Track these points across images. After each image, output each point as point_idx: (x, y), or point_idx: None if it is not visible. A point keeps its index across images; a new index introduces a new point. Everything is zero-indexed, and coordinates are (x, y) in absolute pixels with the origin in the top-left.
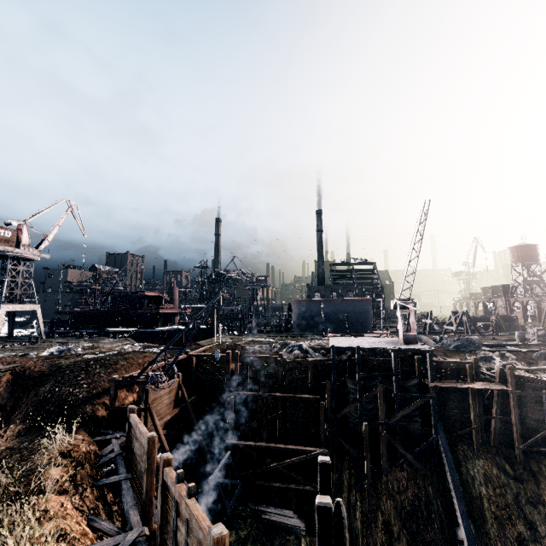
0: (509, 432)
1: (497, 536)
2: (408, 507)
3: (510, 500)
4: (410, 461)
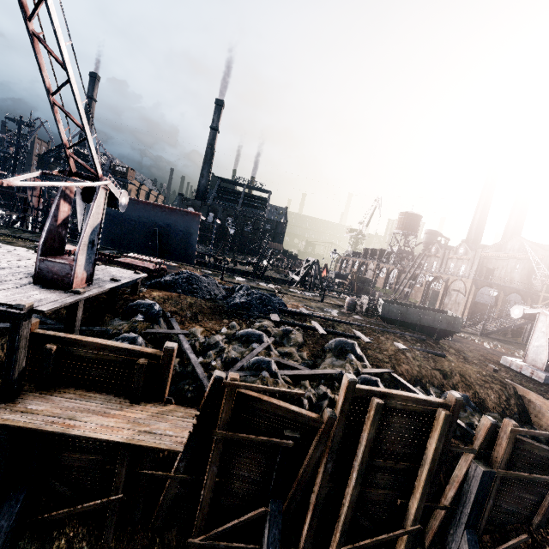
0: (195, 503)
1: None
2: None
3: None
4: None
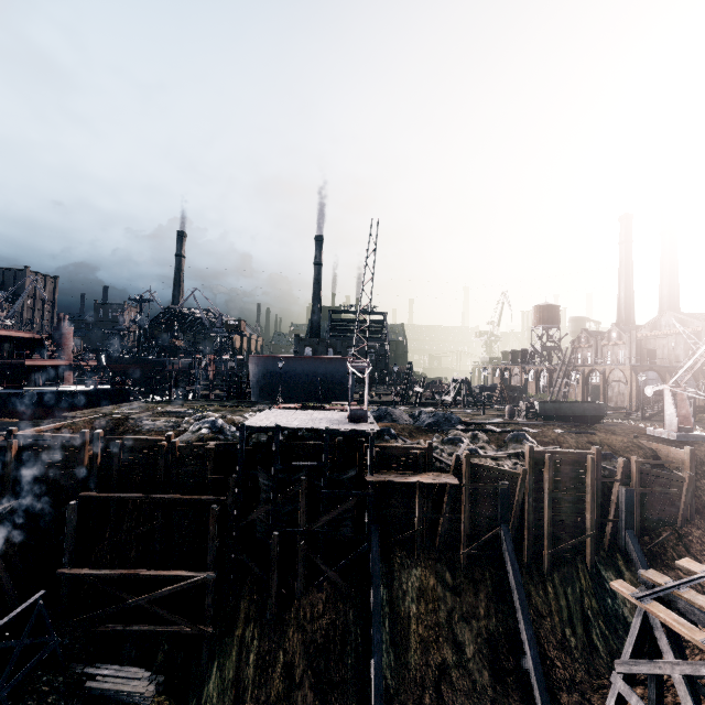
0: (458, 534)
1: (419, 664)
2: (319, 639)
3: (442, 617)
4: (333, 579)
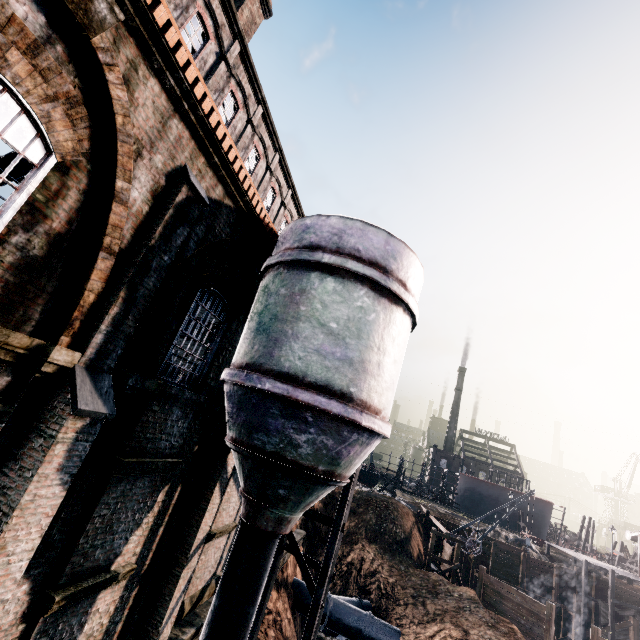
0: None
1: None
2: None
3: None
4: None
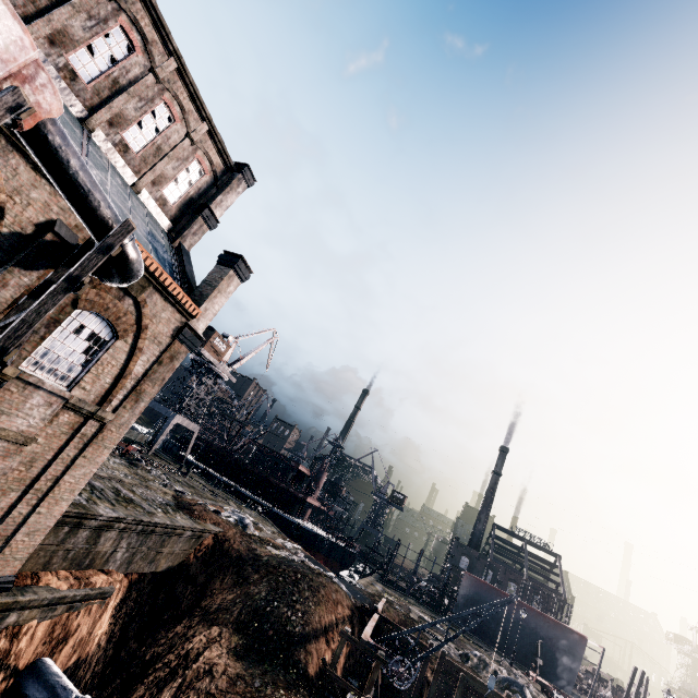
0: None
1: None
2: None
3: None
4: None
